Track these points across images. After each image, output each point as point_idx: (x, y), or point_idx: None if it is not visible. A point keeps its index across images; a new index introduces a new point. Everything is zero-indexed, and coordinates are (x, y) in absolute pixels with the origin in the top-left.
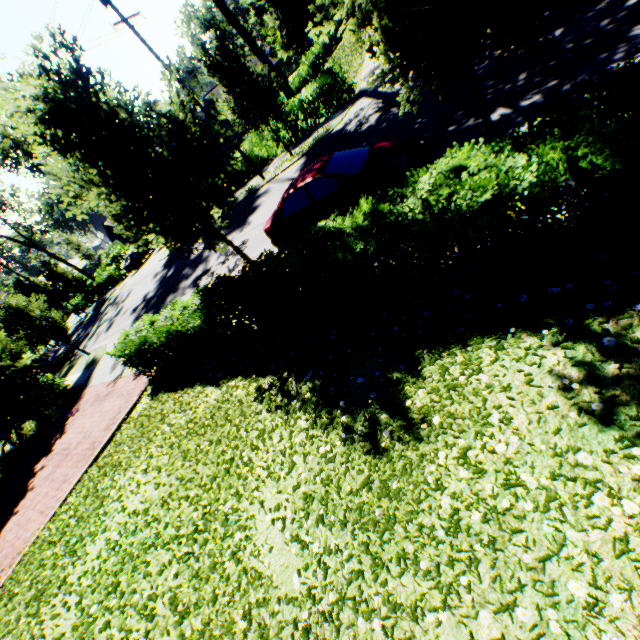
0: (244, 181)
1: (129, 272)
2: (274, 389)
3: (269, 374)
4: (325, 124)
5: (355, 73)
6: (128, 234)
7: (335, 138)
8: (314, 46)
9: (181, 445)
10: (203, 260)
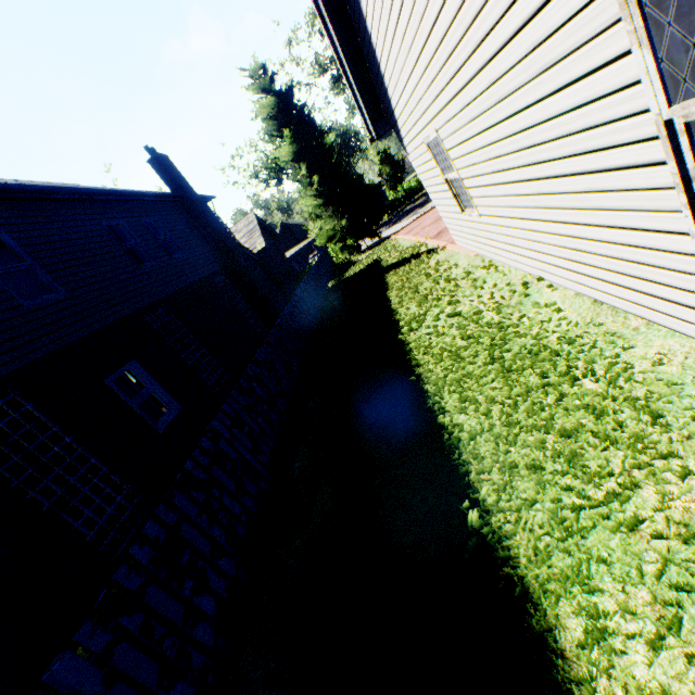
0: (415, 196)
1: None
2: None
3: None
4: None
5: None
6: None
7: None
8: None
9: None
10: None
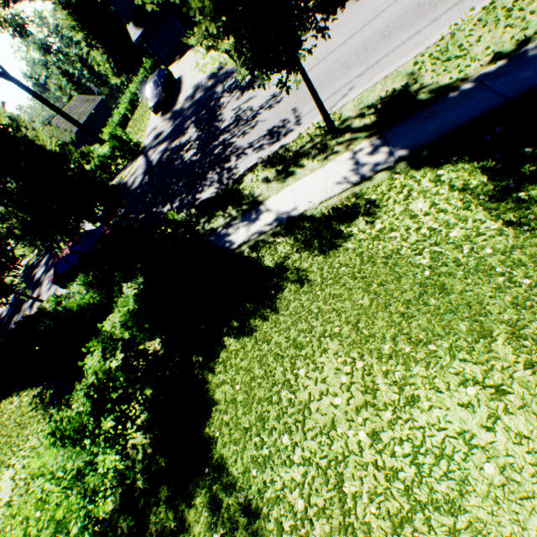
0: None
1: None
2: (41, 395)
3: (43, 385)
4: (123, 171)
5: (146, 127)
6: None
7: (123, 188)
8: (131, 85)
9: None
10: (40, 284)
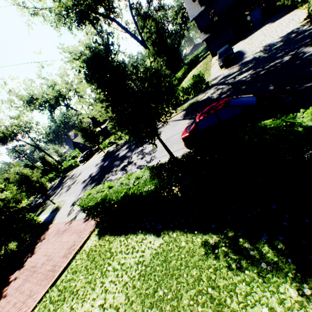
0: None
1: (81, 163)
2: (223, 246)
3: (210, 231)
4: (194, 97)
5: (206, 79)
6: (112, 130)
7: (203, 102)
8: (179, 73)
9: (135, 286)
10: (127, 157)
